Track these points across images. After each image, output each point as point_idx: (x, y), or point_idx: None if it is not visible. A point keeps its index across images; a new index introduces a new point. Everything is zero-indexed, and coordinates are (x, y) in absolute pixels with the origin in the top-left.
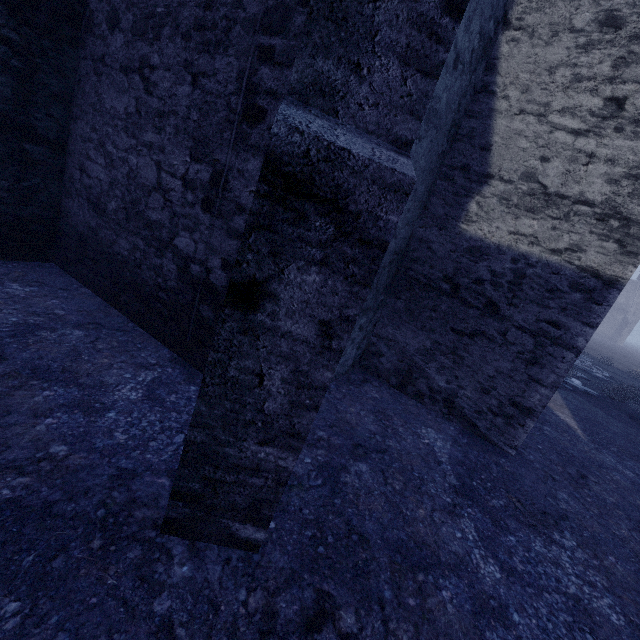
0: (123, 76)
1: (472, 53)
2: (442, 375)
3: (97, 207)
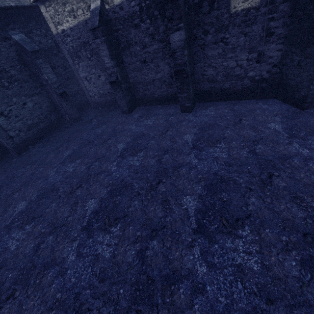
0: (214, 45)
1: None
2: None
3: (212, 81)
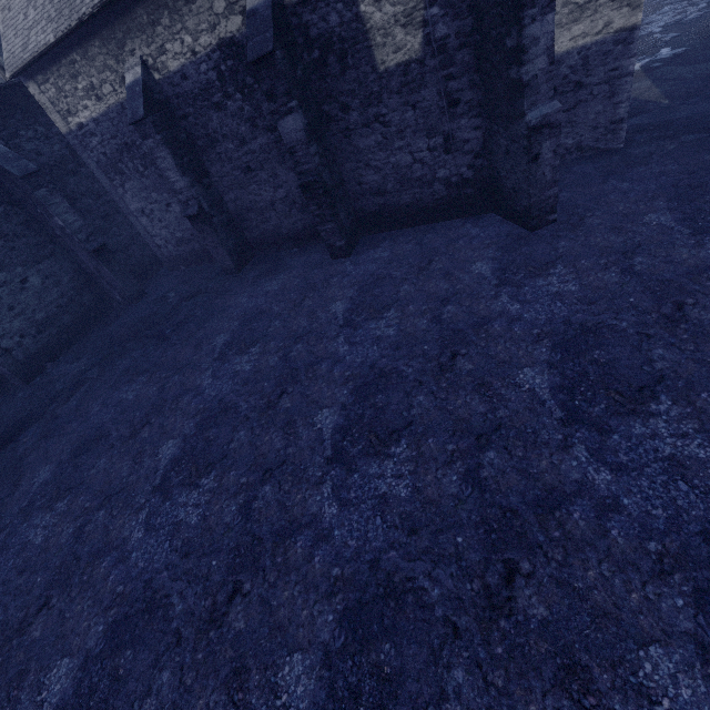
0: (366, 129)
1: None
2: (569, 138)
3: (380, 193)
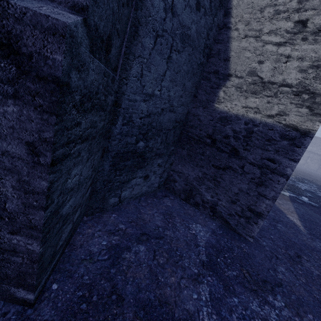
0: None
1: (211, 2)
2: (208, 192)
3: None
